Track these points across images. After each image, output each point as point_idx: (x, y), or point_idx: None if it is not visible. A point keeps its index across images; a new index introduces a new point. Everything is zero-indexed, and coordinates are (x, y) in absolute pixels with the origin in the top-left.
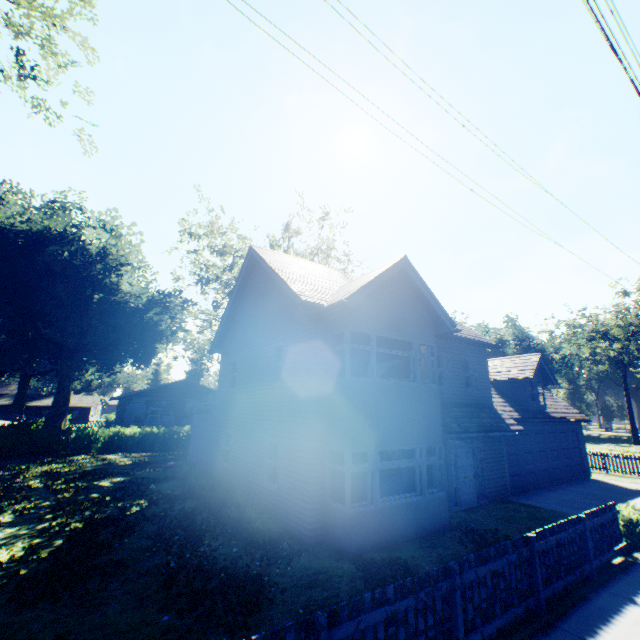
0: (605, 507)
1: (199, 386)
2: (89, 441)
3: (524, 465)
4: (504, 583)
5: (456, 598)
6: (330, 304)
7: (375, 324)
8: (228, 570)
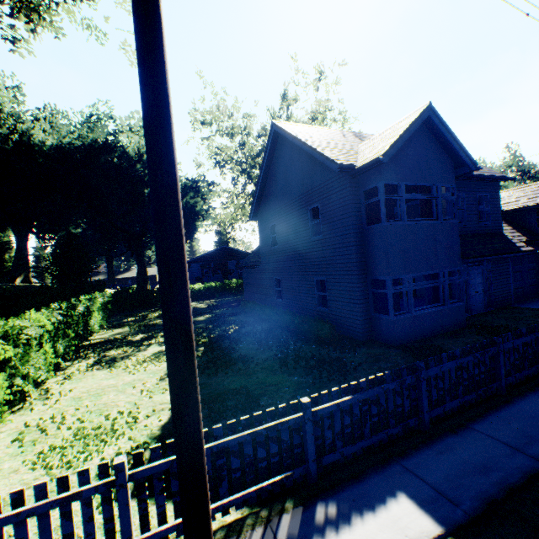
0: None
1: (234, 250)
2: None
3: (527, 280)
4: (531, 351)
5: (500, 357)
6: (366, 163)
7: (403, 175)
8: (316, 357)
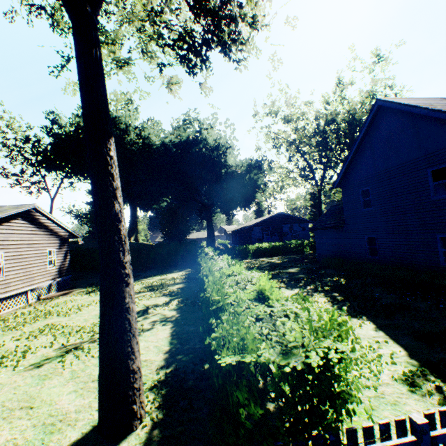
0: None
1: (288, 216)
2: (245, 252)
3: None
4: None
5: None
6: None
7: None
8: None
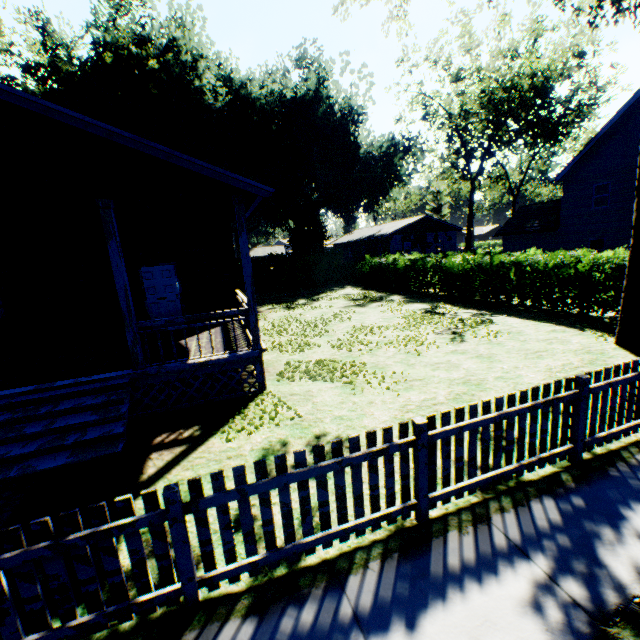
0: None
1: (433, 221)
2: None
3: None
4: None
5: None
6: None
7: None
8: None
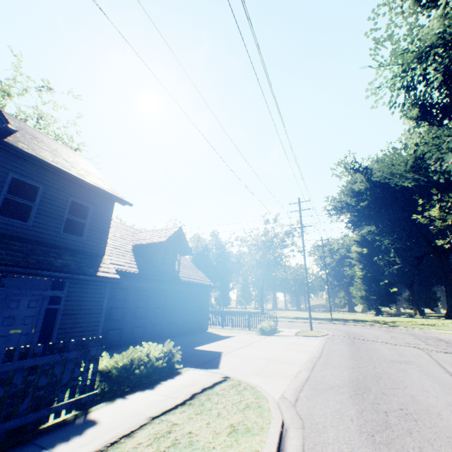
0: (70, 344)
1: None
2: None
3: (133, 319)
4: None
5: None
6: None
7: None
8: None
